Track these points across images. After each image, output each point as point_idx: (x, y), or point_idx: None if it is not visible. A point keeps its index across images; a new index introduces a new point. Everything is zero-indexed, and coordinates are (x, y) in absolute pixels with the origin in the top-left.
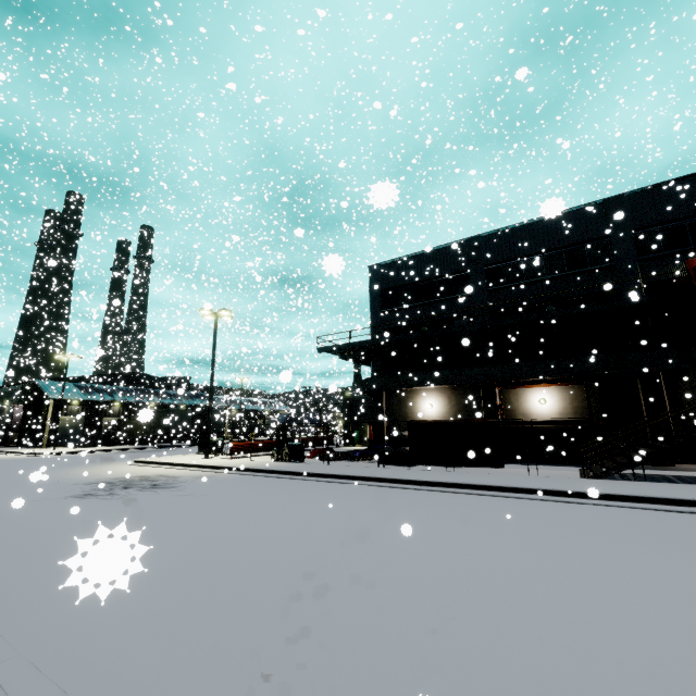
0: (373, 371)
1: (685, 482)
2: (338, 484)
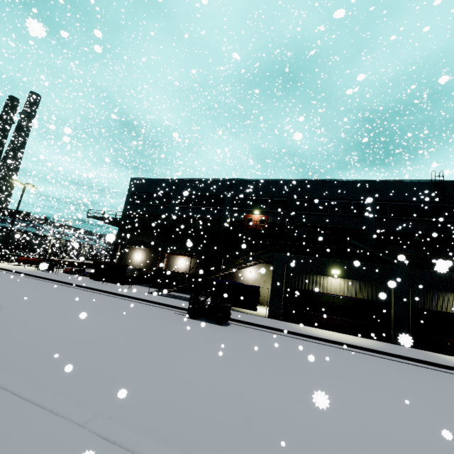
0: (118, 233)
1: (181, 299)
2: (41, 281)
